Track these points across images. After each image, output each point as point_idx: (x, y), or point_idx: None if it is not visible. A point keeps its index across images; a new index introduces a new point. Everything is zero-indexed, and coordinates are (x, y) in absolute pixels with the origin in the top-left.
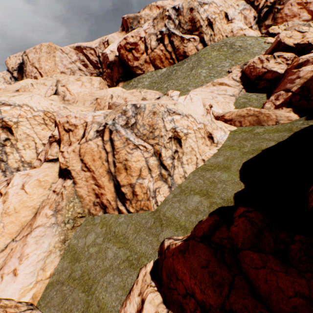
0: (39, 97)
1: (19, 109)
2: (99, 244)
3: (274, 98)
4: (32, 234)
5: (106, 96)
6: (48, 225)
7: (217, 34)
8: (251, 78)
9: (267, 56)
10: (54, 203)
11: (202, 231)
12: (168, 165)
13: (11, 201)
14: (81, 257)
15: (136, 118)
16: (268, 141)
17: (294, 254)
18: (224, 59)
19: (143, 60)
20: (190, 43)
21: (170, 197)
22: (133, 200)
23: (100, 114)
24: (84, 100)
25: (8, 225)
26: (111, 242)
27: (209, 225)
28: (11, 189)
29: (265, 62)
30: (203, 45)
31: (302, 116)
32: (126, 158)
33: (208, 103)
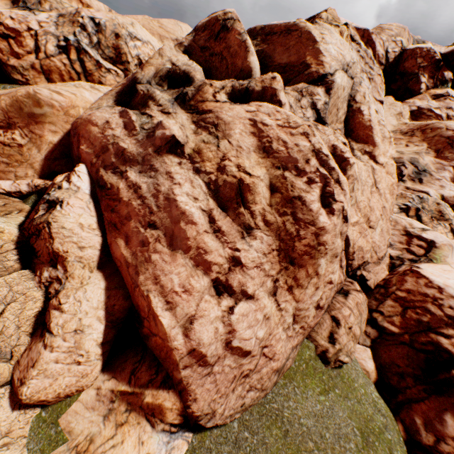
0: None
1: None
2: None
3: None
4: None
5: None
6: None
7: None
8: None
9: None
10: None
11: None
12: None
13: None
14: None
15: None
16: None
17: None
18: None
19: (28, 62)
20: (111, 76)
21: None
22: None
23: None
24: None
25: None
26: None
27: None
28: None
29: None
30: None
31: None
32: None
33: None
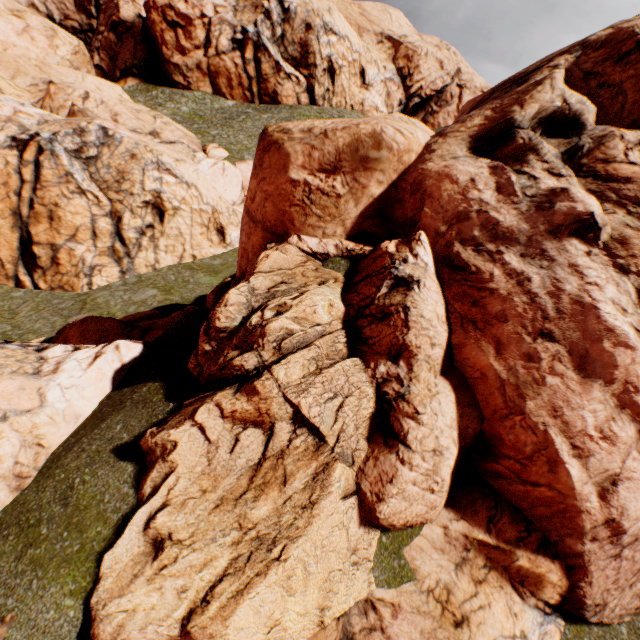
0: None
1: None
2: None
3: None
4: None
5: (74, 88)
6: None
7: (339, 96)
8: None
9: None
10: None
11: (131, 318)
12: (129, 239)
13: None
14: None
15: (101, 150)
16: None
17: None
18: None
19: (194, 60)
20: (290, 84)
21: (117, 284)
22: (51, 271)
23: (32, 113)
24: (18, 70)
25: None
26: None
27: (144, 315)
28: None
29: None
30: (310, 99)
31: None
32: (58, 203)
33: None
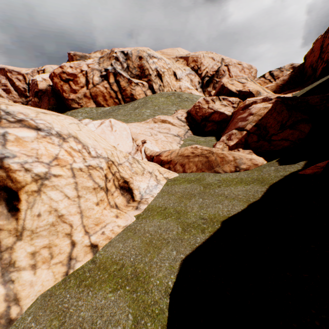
0: None
1: None
2: None
3: (225, 138)
4: None
5: None
6: None
7: (167, 87)
8: (197, 120)
9: (212, 97)
10: None
11: None
12: None
13: None
14: None
15: None
16: (230, 199)
17: None
18: (171, 105)
19: (82, 93)
20: (139, 87)
21: None
22: None
23: None
24: None
25: None
26: None
27: None
28: None
29: (211, 102)
30: (152, 92)
31: (271, 160)
32: None
33: (141, 138)
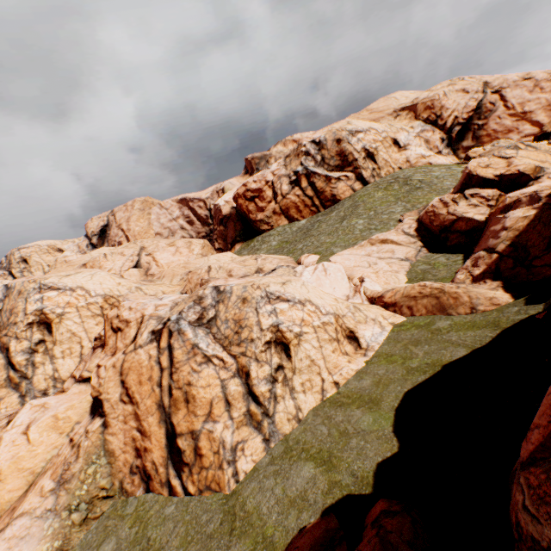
0: (104, 275)
1: (70, 294)
2: None
3: (470, 263)
4: (6, 530)
5: (201, 268)
6: (39, 513)
7: (384, 167)
8: (433, 230)
9: (452, 196)
10: (61, 464)
11: None
12: (262, 394)
13: None
14: None
15: (217, 308)
16: (455, 346)
17: None
18: (394, 202)
19: (270, 210)
20: (342, 183)
21: (264, 462)
22: (195, 467)
23: (167, 302)
24: (174, 274)
25: None
26: None
27: (313, 542)
28: (8, 432)
29: (451, 205)
30: (362, 183)
31: (519, 297)
32: (190, 380)
33: (358, 274)
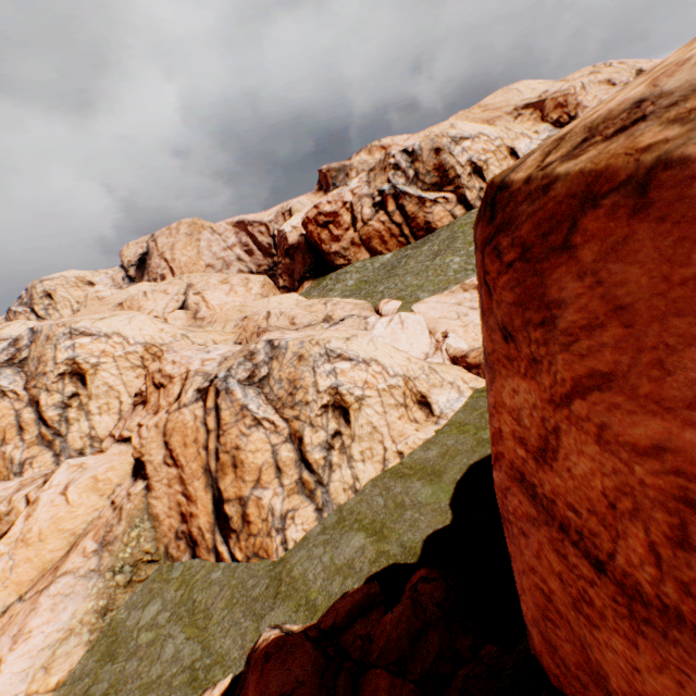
0: (144, 319)
1: (105, 341)
2: (160, 625)
3: None
4: (50, 587)
5: (259, 313)
6: (83, 573)
7: None
8: None
9: None
10: (104, 526)
11: (334, 616)
12: (316, 462)
13: (38, 517)
14: (122, 650)
15: (271, 365)
16: None
17: (454, 688)
18: None
19: (347, 240)
20: (439, 207)
21: (315, 532)
22: (243, 533)
23: (215, 356)
24: (227, 319)
25: (20, 566)
26: (180, 624)
27: (352, 604)
28: (45, 492)
29: None
30: (465, 207)
31: None
32: (238, 444)
33: (442, 328)
